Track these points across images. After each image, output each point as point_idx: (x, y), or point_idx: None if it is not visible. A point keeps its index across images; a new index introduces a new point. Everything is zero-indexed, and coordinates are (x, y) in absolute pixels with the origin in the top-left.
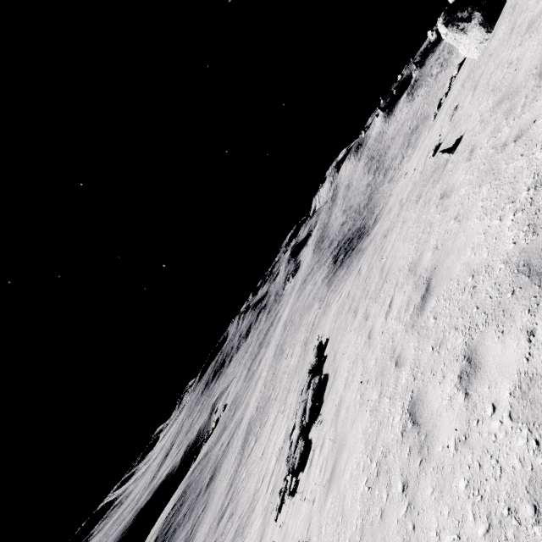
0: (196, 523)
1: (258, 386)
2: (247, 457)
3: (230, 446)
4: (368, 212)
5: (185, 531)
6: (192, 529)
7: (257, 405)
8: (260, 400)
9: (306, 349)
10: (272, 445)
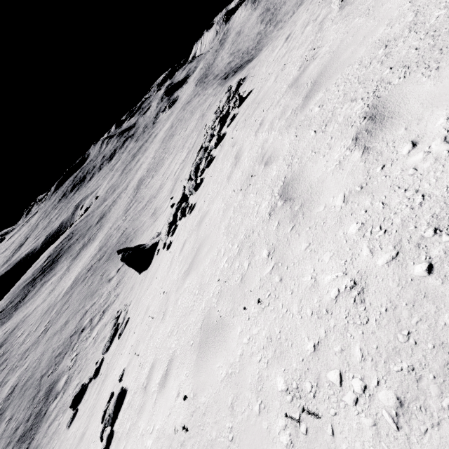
0: (92, 236)
1: (144, 165)
2: (146, 186)
3: (118, 200)
4: (257, 50)
5: (81, 243)
6: (90, 239)
7: (147, 170)
8: (150, 166)
9: (204, 116)
10: (173, 166)
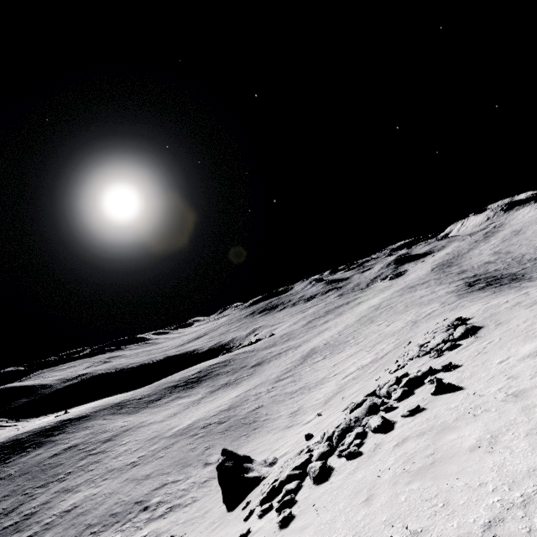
0: (239, 379)
1: (327, 333)
2: (312, 363)
3: (283, 355)
4: (535, 265)
5: (227, 378)
6: (236, 380)
7: (325, 342)
8: (331, 341)
9: (415, 325)
10: (350, 363)
